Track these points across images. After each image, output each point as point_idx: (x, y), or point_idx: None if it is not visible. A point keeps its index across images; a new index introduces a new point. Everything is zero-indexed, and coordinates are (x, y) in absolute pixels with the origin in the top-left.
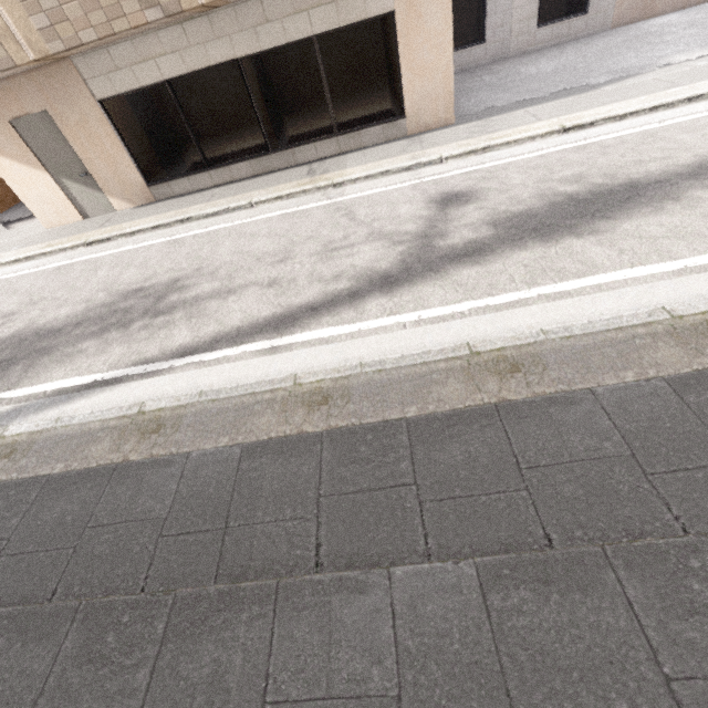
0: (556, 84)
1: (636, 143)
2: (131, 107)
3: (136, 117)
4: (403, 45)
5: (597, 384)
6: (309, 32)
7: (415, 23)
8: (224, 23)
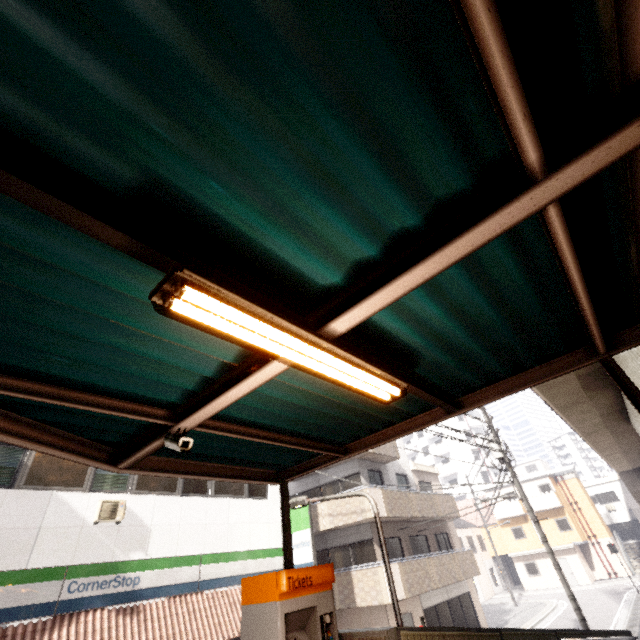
0: (488, 625)
1: (553, 626)
2: (427, 615)
3: (428, 620)
4: (473, 602)
5: (637, 631)
6: (458, 594)
7: (473, 596)
8: (445, 588)
